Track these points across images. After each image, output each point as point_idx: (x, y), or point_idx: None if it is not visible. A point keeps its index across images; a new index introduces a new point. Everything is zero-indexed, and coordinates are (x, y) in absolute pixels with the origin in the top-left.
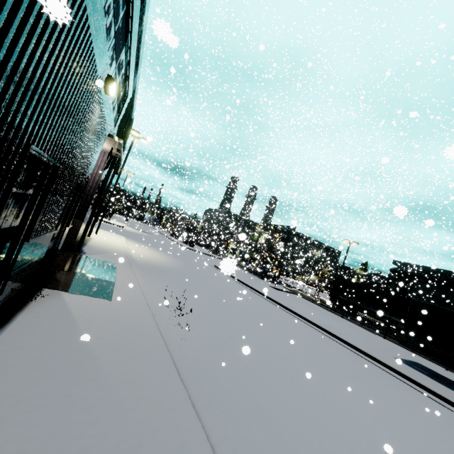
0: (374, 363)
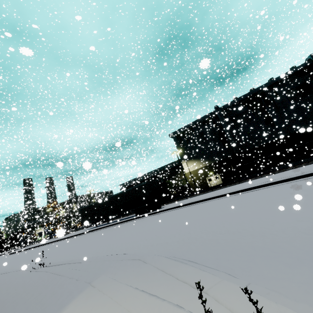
0: (67, 238)
